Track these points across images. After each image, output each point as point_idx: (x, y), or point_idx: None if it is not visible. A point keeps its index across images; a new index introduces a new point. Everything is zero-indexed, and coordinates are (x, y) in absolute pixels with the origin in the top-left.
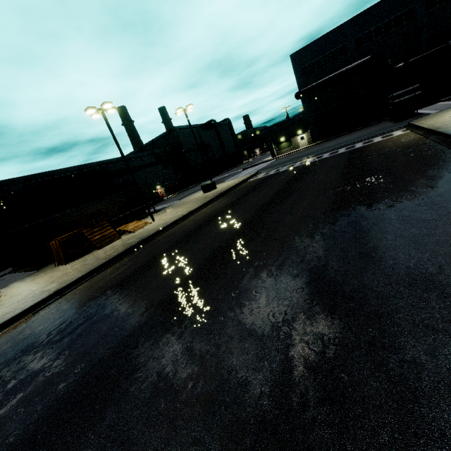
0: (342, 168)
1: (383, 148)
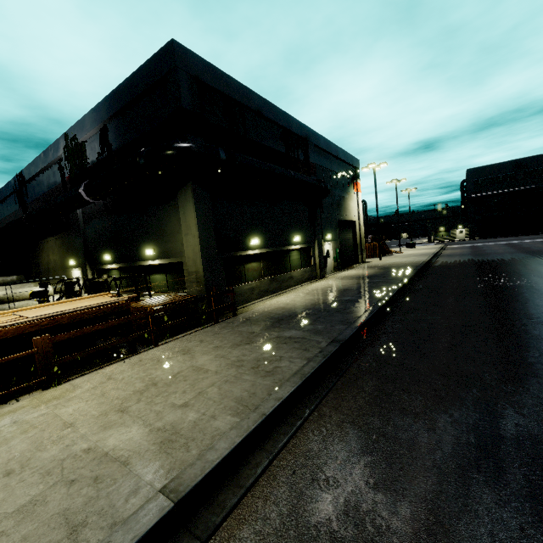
0: None
1: None
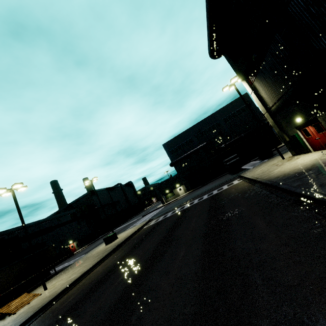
0: (206, 212)
1: (230, 194)
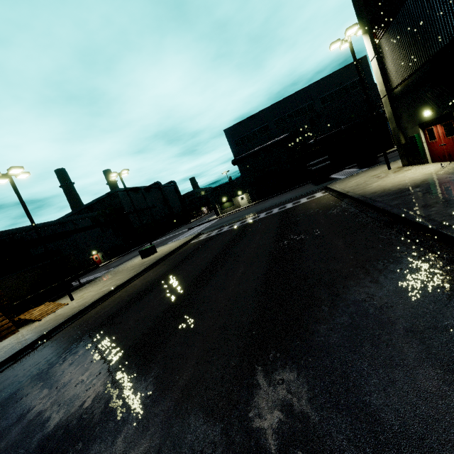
0: (275, 229)
1: (309, 209)
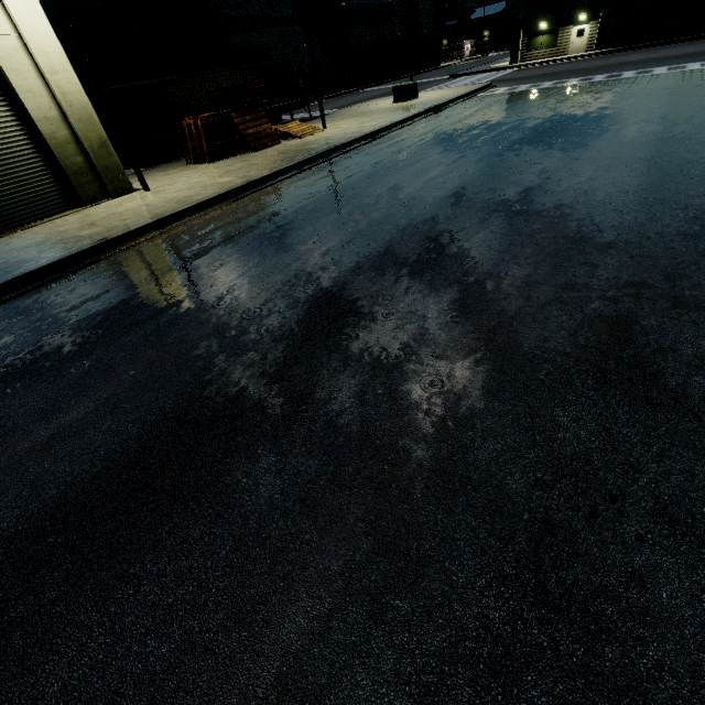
0: (665, 95)
1: None
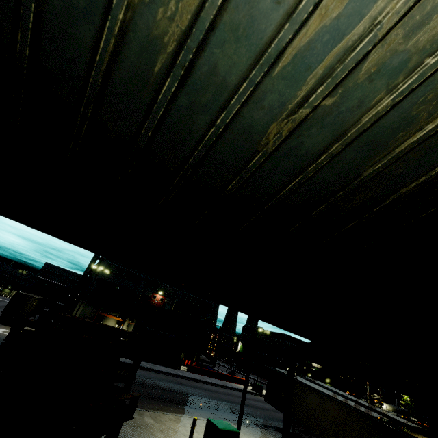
0: None
1: None
